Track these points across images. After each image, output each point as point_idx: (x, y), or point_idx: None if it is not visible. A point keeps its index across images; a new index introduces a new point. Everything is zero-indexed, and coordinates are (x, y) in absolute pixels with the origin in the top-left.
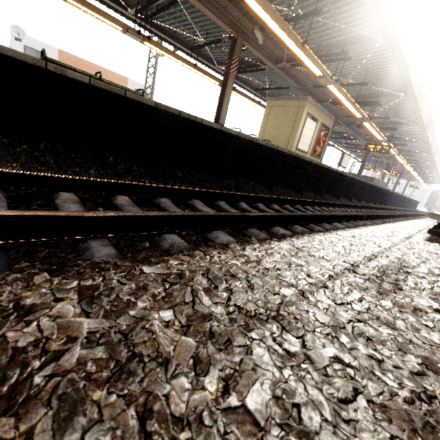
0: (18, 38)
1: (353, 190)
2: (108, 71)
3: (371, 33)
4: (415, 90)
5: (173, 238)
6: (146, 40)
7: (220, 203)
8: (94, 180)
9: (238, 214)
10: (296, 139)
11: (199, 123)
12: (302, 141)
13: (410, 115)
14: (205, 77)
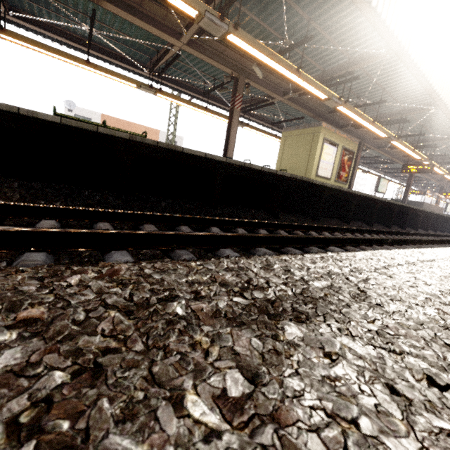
0: (69, 109)
1: (390, 216)
2: (142, 127)
3: (375, 50)
4: (445, 100)
5: (32, 256)
6: (158, 92)
7: (180, 228)
8: (18, 205)
9: (161, 233)
10: (314, 166)
11: (180, 152)
12: (322, 167)
13: None
14: (218, 117)
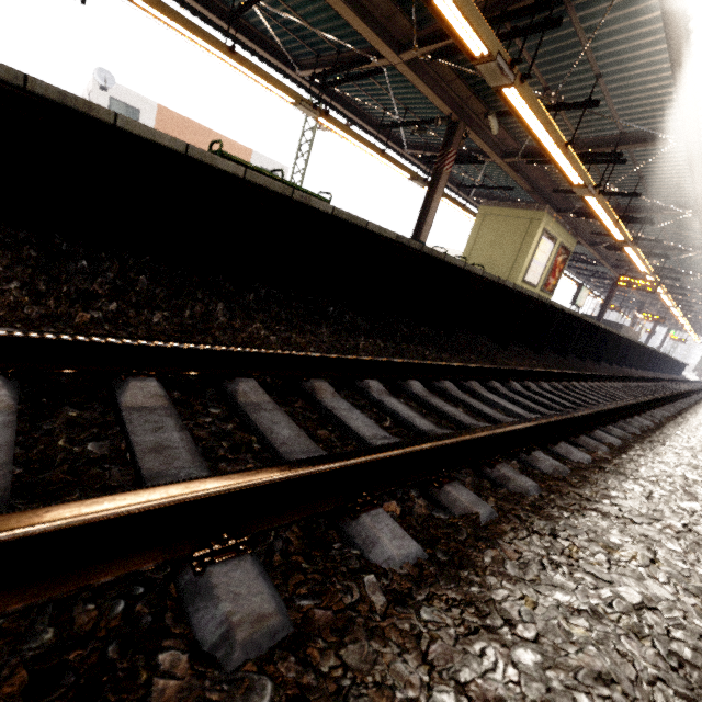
0: (104, 87)
1: (603, 348)
2: (226, 139)
3: (660, 131)
4: None
5: (547, 459)
6: (323, 116)
7: (496, 385)
8: (388, 361)
9: (569, 417)
10: (524, 267)
11: (438, 259)
12: (532, 269)
13: (692, 239)
14: (393, 167)
